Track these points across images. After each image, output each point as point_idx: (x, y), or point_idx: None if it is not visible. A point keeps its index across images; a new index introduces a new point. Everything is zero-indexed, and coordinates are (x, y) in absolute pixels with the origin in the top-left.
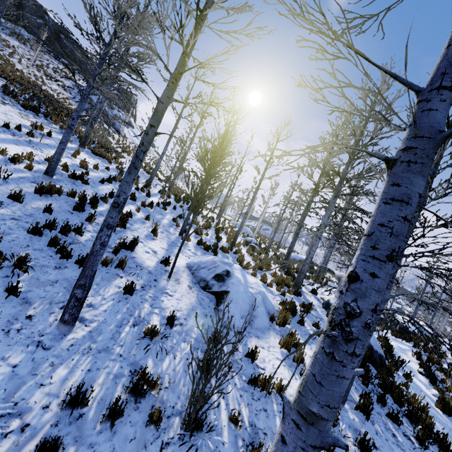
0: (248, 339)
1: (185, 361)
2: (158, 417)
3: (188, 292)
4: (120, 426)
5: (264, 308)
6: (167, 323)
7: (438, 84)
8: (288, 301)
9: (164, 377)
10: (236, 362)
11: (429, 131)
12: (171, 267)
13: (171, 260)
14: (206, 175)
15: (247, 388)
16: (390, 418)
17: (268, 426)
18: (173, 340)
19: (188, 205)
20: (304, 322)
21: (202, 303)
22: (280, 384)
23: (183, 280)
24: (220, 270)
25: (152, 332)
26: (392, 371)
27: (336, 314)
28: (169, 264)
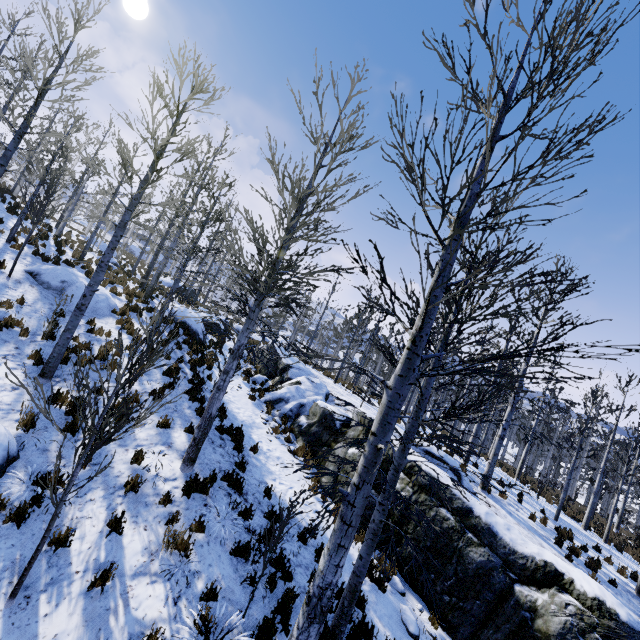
0: (90, 318)
1: (39, 320)
2: (27, 331)
3: (31, 290)
4: (3, 334)
5: (107, 304)
6: (18, 302)
7: (128, 208)
8: (133, 305)
9: (25, 324)
10: (79, 325)
11: (124, 220)
12: (12, 268)
13: (5, 265)
14: (46, 193)
15: (86, 333)
16: (178, 349)
17: (98, 344)
18: (26, 311)
19: (6, 203)
20: (142, 315)
21: (47, 297)
22: (110, 332)
23: (25, 281)
24: (65, 276)
25: (9, 303)
26: (206, 346)
27: (99, 263)
28: (4, 268)
